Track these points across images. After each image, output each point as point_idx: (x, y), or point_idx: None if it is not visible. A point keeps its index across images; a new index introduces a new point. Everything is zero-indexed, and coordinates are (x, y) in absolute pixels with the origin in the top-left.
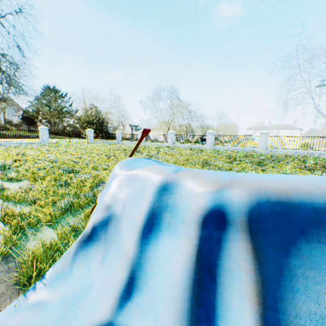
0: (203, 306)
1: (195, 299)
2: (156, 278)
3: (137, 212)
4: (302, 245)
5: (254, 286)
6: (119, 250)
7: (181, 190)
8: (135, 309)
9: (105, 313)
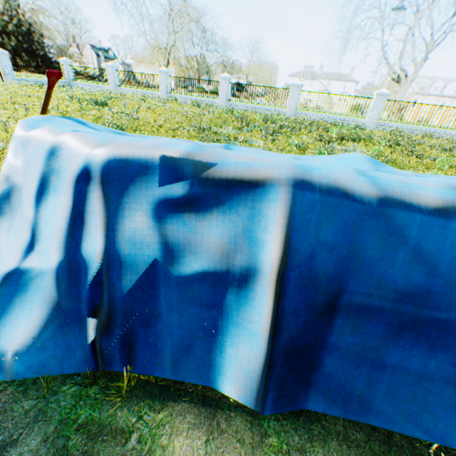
0: (75, 238)
1: (70, 235)
2: (47, 230)
3: (33, 180)
4: (131, 190)
5: (103, 219)
6: (24, 218)
7: (64, 154)
8: (37, 256)
9: (14, 264)
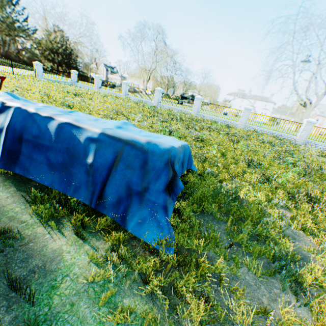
0: None
1: None
2: None
3: None
4: None
5: None
6: None
7: None
8: None
9: None
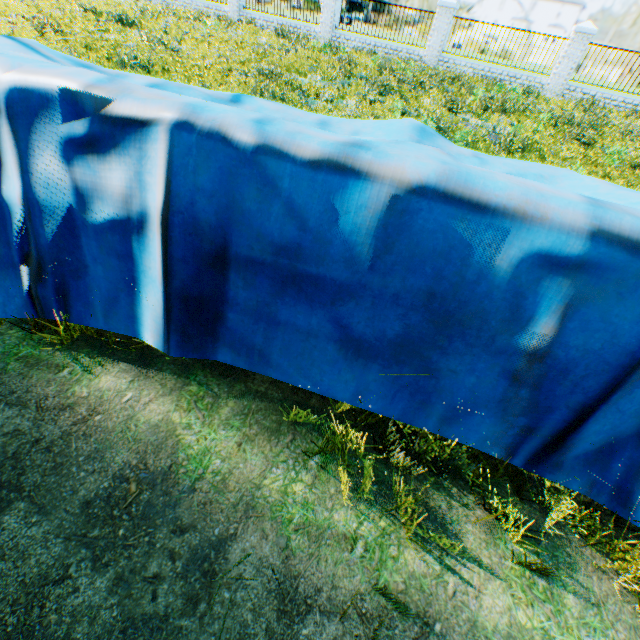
0: None
1: None
2: None
3: None
4: (38, 126)
5: (17, 159)
6: None
7: None
8: None
9: None
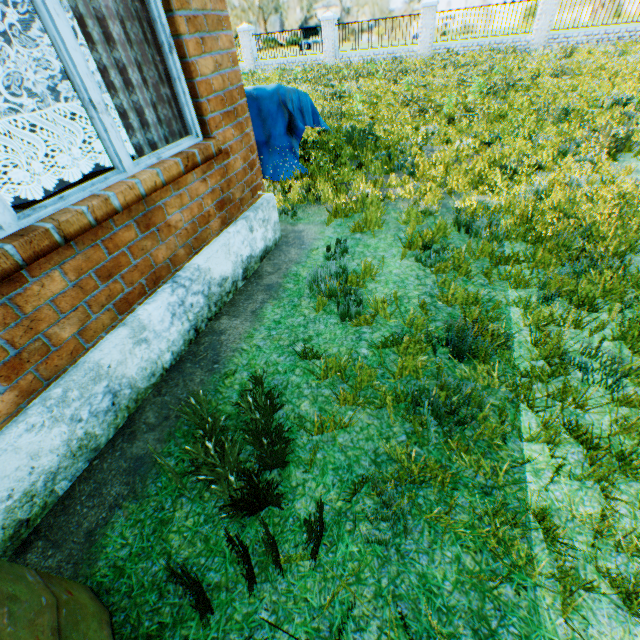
0: None
1: None
2: None
3: None
4: None
5: None
6: None
7: None
8: None
9: None
